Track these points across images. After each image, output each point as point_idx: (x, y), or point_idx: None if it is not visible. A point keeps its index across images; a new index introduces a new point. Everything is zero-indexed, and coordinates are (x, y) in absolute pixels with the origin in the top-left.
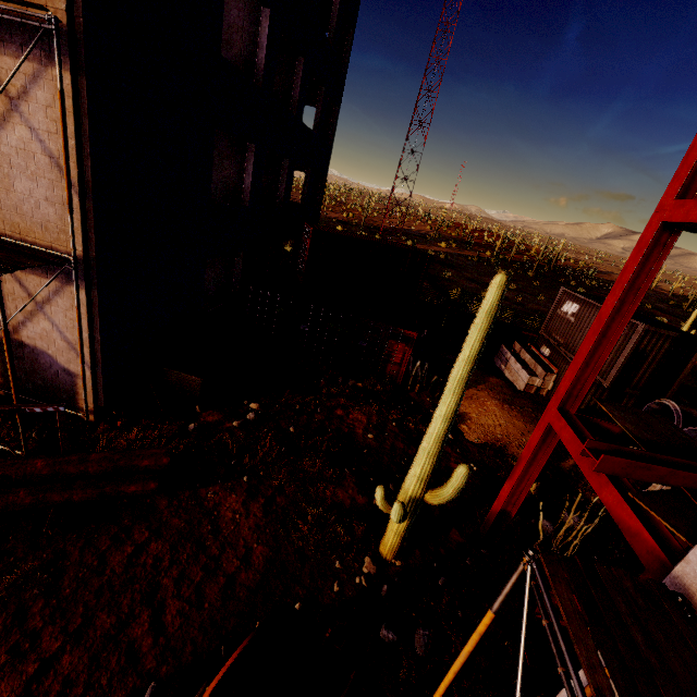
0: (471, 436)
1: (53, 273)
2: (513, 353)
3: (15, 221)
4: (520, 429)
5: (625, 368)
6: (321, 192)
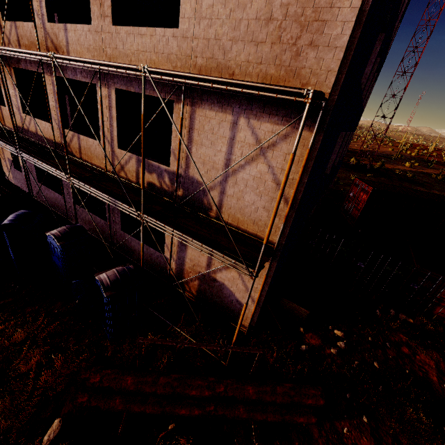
0: None
1: None
2: None
3: (236, 216)
4: None
5: None
6: (348, 144)
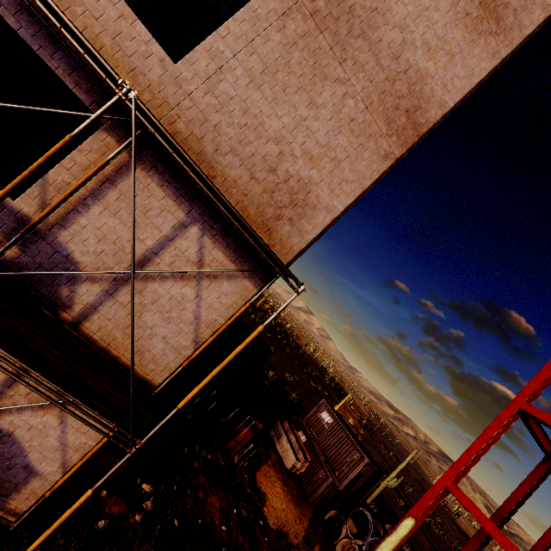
0: (270, 520)
1: None
2: (285, 431)
3: (114, 334)
4: (293, 514)
5: (351, 481)
6: None
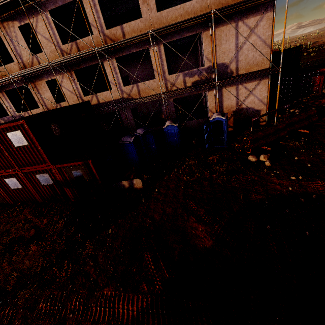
0: None
1: (257, 79)
2: None
3: (247, 68)
4: None
5: None
6: None
